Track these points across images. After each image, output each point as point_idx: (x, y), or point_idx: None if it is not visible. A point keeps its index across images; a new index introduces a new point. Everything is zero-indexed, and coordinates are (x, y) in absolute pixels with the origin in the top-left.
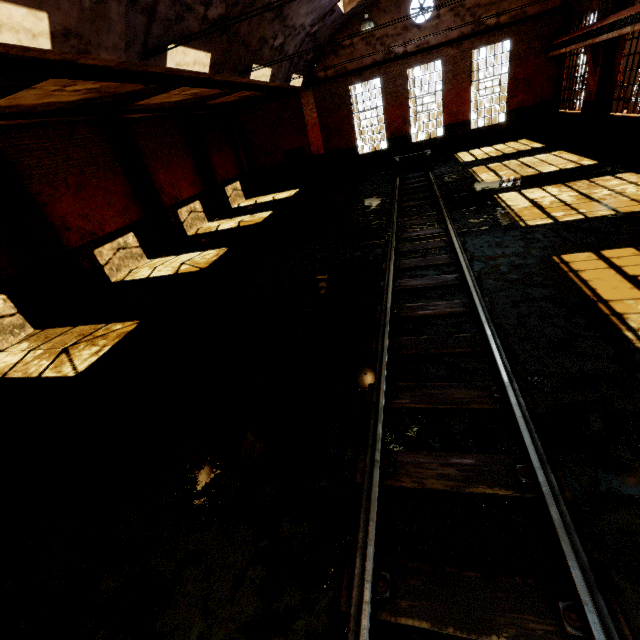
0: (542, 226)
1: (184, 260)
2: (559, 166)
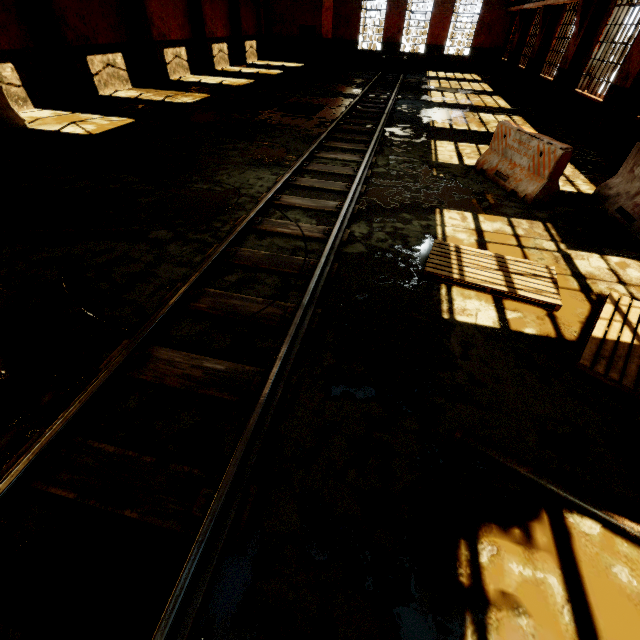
0: (437, 102)
1: (223, 80)
2: (474, 88)
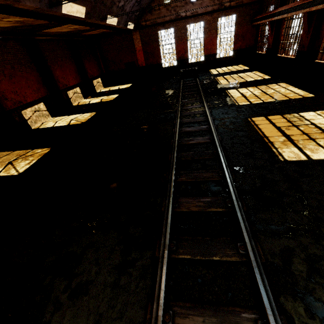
0: (245, 105)
1: (72, 118)
2: (255, 78)
